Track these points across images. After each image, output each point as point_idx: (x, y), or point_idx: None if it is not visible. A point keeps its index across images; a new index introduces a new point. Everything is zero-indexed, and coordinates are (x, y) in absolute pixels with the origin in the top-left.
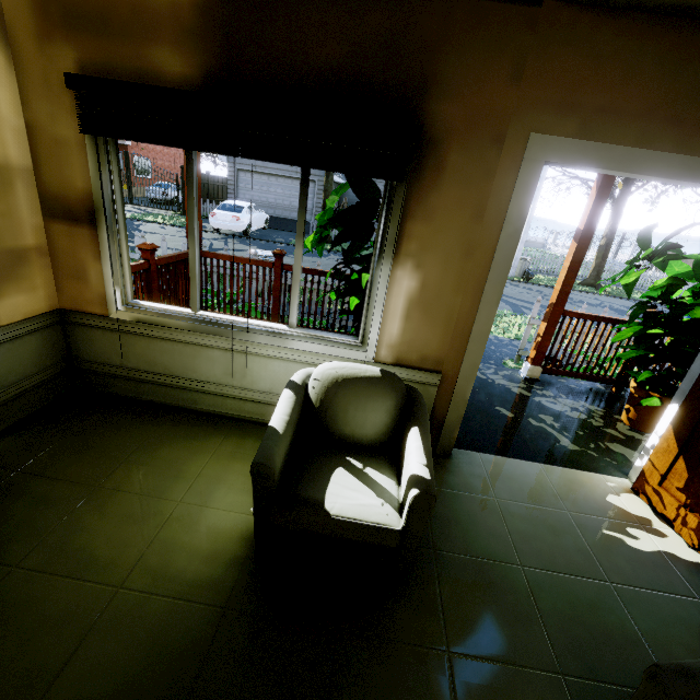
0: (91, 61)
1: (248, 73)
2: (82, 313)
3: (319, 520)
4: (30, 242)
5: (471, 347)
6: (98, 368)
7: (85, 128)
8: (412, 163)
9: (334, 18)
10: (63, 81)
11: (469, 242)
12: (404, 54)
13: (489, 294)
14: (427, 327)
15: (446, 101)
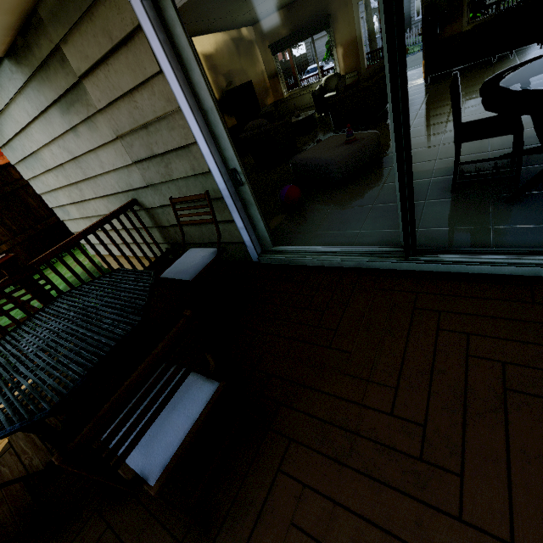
0: (271, 40)
1: (296, 24)
2: (279, 100)
3: (323, 99)
4: (268, 86)
5: (361, 59)
6: (284, 113)
7: (273, 55)
8: (331, 22)
9: (307, 3)
10: (267, 48)
11: (350, 32)
12: (322, 1)
13: (359, 42)
14: (349, 60)
15: (333, 4)
